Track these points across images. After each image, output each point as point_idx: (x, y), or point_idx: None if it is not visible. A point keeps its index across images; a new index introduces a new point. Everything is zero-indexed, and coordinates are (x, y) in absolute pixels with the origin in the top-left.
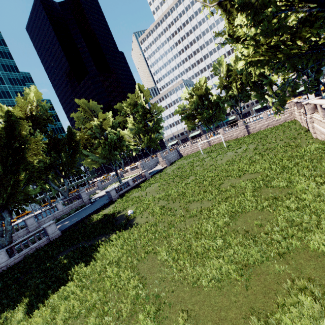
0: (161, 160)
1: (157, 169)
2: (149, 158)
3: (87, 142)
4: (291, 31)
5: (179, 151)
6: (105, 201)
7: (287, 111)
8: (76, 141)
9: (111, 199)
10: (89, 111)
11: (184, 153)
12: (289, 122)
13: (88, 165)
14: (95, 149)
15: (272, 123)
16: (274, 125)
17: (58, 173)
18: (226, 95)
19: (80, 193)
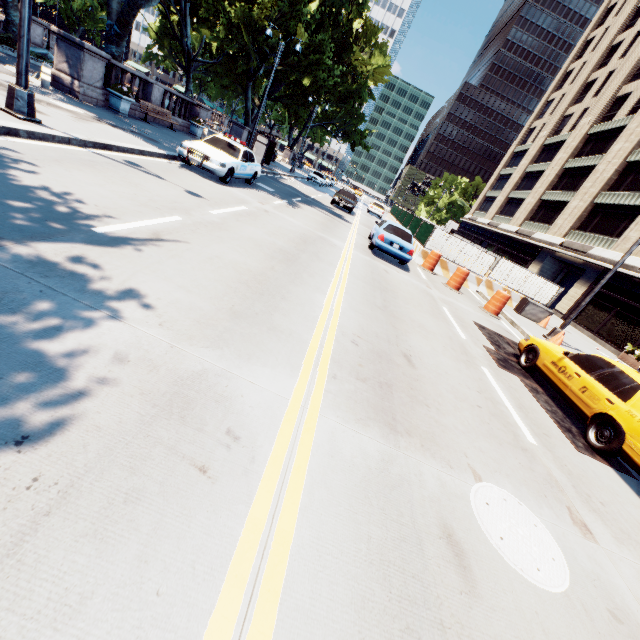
0: None
1: None
2: None
3: None
4: (170, 37)
5: None
6: None
7: None
8: None
9: None
10: None
11: None
12: None
13: None
14: None
15: None
16: None
17: None
18: None
19: None
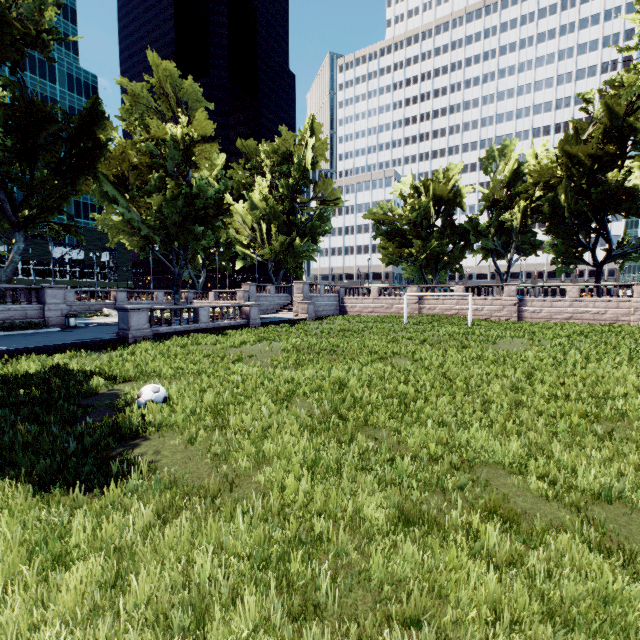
0: (299, 300)
1: (282, 317)
2: (268, 288)
3: (133, 172)
4: None
5: (342, 300)
6: (105, 334)
7: (628, 302)
8: (98, 143)
9: (124, 334)
10: (172, 95)
11: (354, 308)
12: (631, 326)
13: (108, 230)
14: (145, 195)
15: (582, 316)
16: (586, 323)
17: (3, 204)
18: (491, 223)
19: (46, 288)
